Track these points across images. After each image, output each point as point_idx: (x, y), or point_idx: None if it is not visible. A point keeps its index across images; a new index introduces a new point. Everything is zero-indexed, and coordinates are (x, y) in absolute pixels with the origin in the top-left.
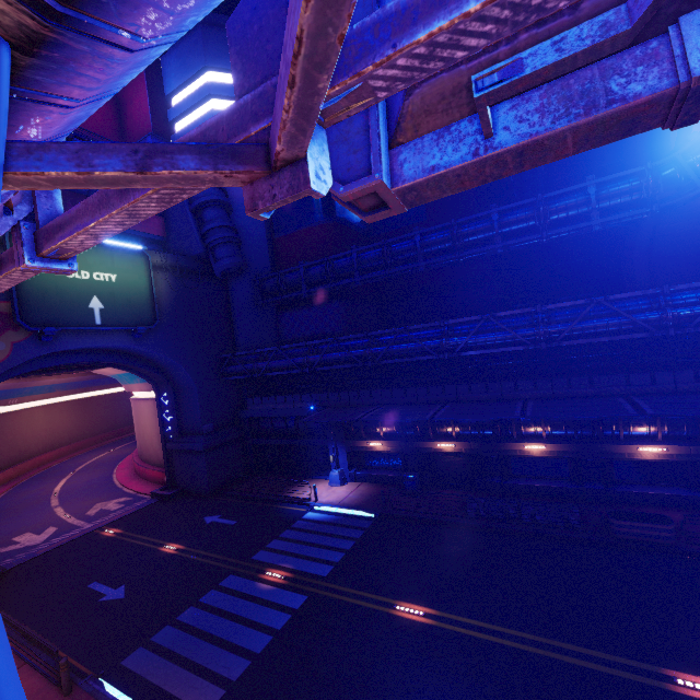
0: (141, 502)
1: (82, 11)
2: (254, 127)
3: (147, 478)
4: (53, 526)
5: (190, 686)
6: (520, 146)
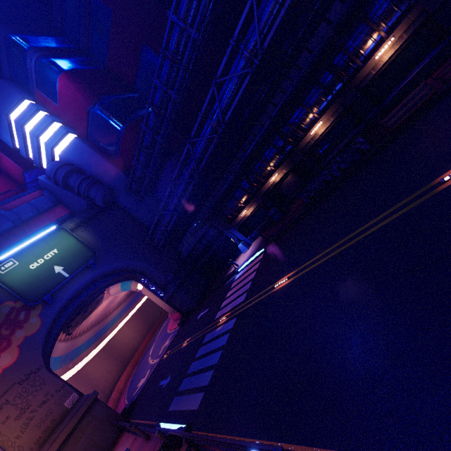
0: (176, 332)
1: None
2: None
3: (176, 320)
4: (148, 370)
5: (191, 401)
6: None
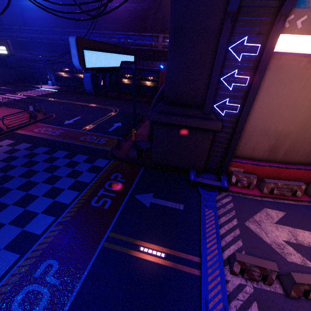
0: None
1: None
2: None
3: None
4: None
5: None
6: None
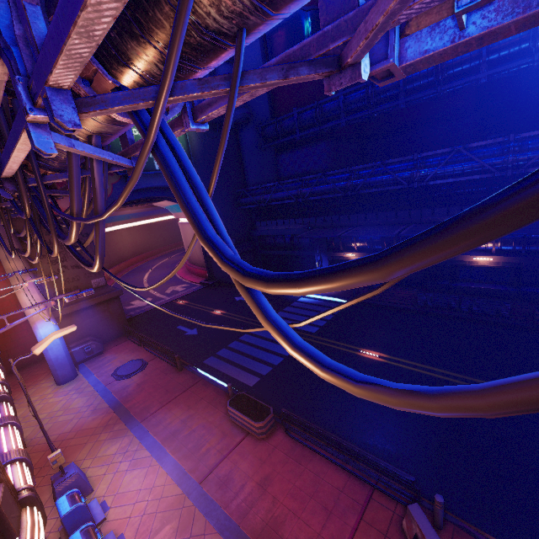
0: (195, 287)
1: (279, 13)
2: (332, 45)
3: (195, 274)
4: (149, 297)
5: (241, 375)
6: (480, 35)
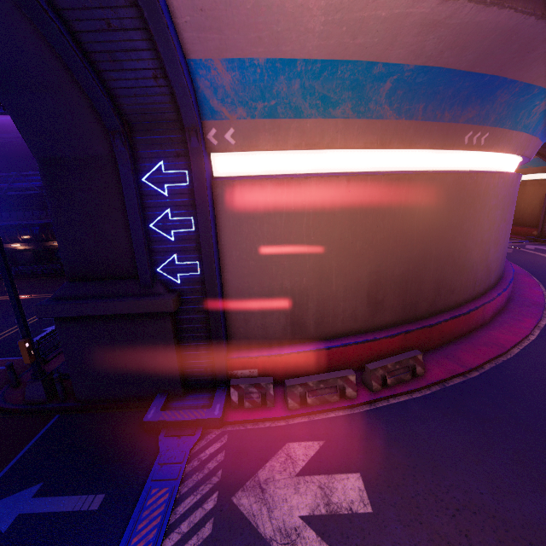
0: None
1: None
2: None
3: None
4: None
5: None
6: None
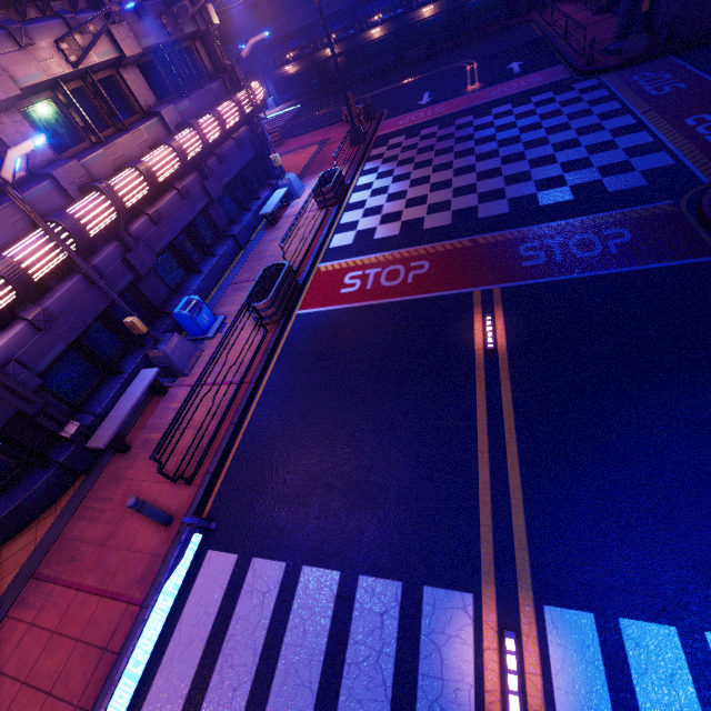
0: None
1: None
2: None
3: None
4: None
5: None
6: None
